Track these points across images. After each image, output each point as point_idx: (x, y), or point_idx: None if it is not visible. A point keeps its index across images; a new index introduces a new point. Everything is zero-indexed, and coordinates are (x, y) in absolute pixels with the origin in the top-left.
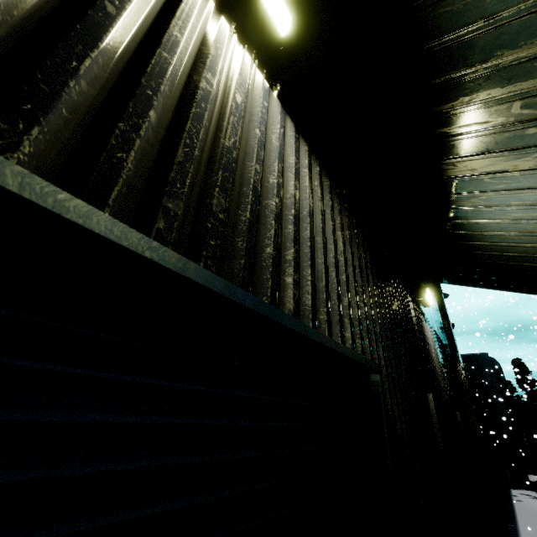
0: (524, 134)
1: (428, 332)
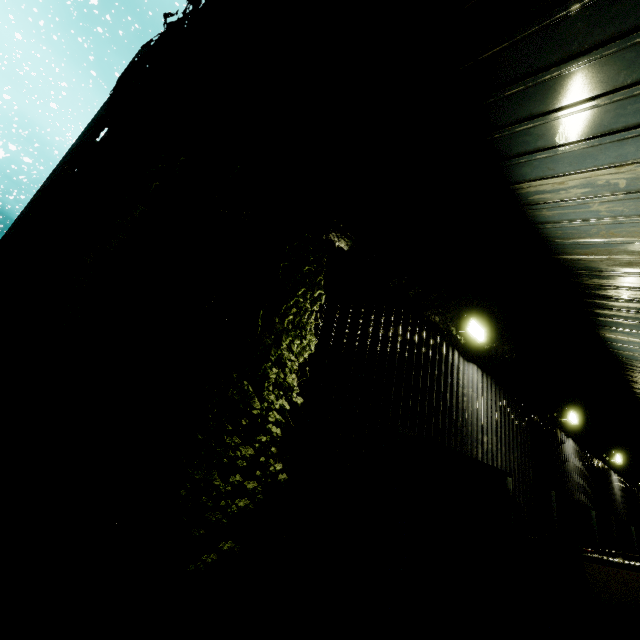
0: None
1: None
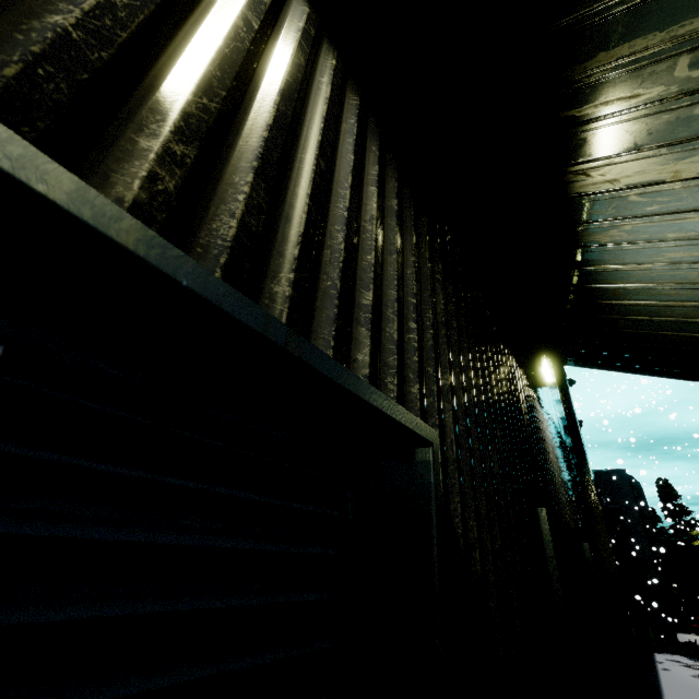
0: (693, 115)
1: (544, 422)
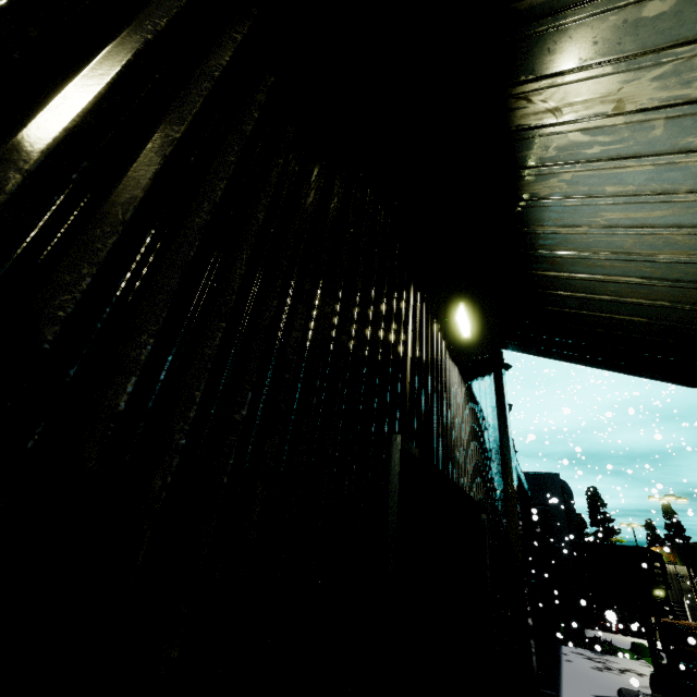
0: (641, 18)
1: (451, 374)
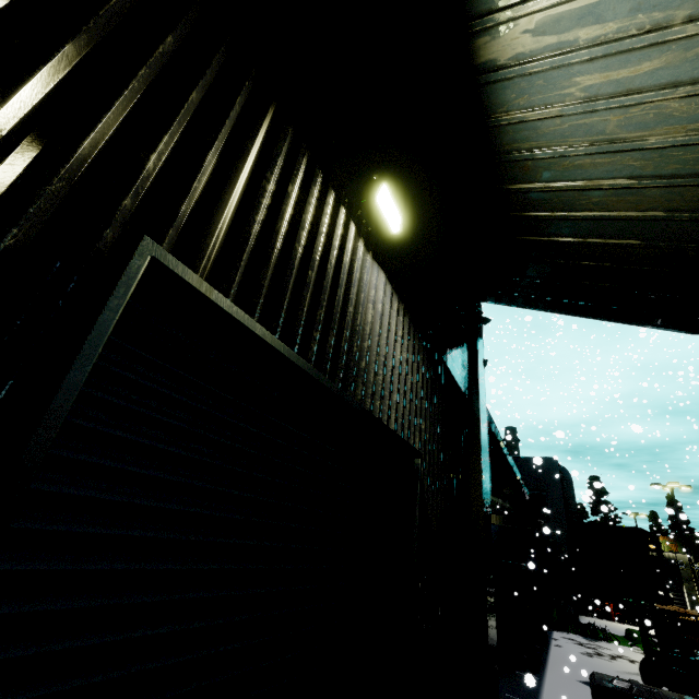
0: None
1: (365, 270)
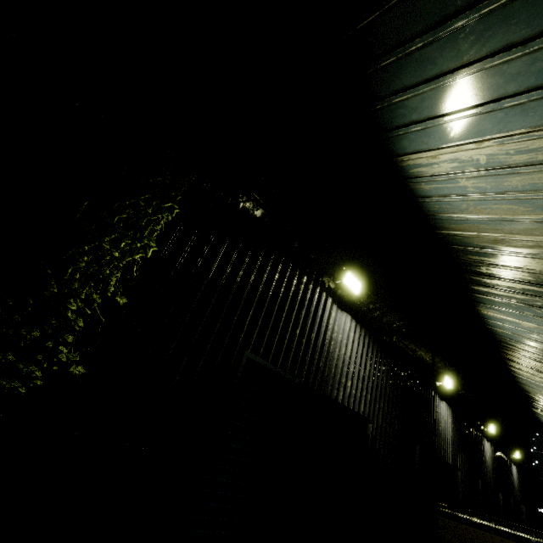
0: None
1: (514, 470)
